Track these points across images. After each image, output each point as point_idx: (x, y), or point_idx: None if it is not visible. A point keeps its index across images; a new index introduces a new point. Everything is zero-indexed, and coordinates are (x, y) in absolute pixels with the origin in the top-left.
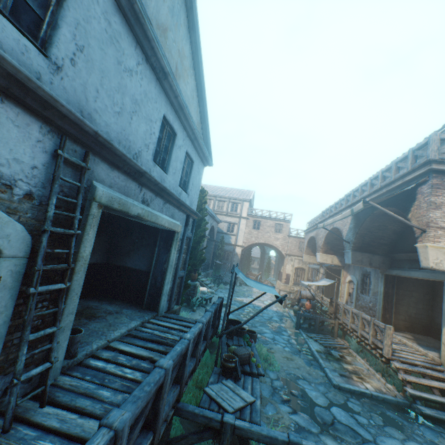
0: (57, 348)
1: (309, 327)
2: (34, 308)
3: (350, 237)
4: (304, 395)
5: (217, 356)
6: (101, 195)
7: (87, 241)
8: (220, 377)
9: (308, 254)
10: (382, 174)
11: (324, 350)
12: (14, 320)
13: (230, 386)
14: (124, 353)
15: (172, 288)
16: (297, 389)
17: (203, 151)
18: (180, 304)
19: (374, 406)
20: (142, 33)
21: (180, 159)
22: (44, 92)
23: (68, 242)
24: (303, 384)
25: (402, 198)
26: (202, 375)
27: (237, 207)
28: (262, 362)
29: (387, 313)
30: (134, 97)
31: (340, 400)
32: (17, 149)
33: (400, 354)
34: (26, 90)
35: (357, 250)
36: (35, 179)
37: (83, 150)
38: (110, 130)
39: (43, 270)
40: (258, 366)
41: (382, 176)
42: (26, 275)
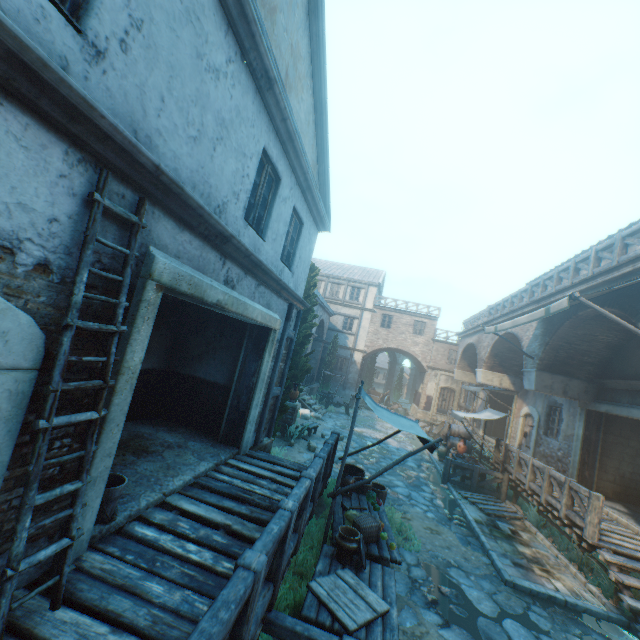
0: (83, 511)
1: (463, 482)
2: (45, 453)
3: (534, 349)
4: (459, 596)
5: (327, 525)
6: (161, 269)
7: (137, 343)
8: (334, 564)
9: (462, 368)
10: (597, 255)
11: (486, 519)
12: (15, 469)
13: (349, 581)
14: (187, 515)
15: (262, 412)
16: (449, 585)
17: (318, 207)
18: (272, 436)
19: (571, 622)
20: (238, 8)
21: (284, 218)
22: (70, 91)
23: (106, 344)
24: (457, 577)
25: (632, 294)
26: (304, 554)
27: (359, 294)
28: (394, 536)
29: (587, 470)
30: (220, 115)
31: (516, 608)
32: (23, 187)
33: (611, 538)
34: (40, 85)
35: (545, 370)
36: (53, 239)
37: (136, 196)
38: (181, 165)
39: (62, 391)
40: (391, 547)
41: (596, 257)
42: (36, 397)
